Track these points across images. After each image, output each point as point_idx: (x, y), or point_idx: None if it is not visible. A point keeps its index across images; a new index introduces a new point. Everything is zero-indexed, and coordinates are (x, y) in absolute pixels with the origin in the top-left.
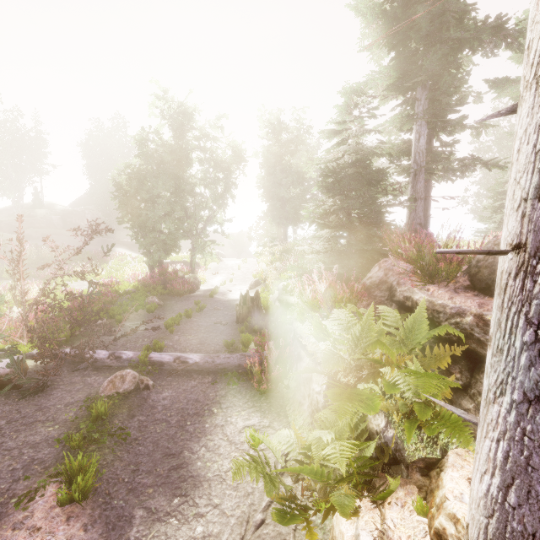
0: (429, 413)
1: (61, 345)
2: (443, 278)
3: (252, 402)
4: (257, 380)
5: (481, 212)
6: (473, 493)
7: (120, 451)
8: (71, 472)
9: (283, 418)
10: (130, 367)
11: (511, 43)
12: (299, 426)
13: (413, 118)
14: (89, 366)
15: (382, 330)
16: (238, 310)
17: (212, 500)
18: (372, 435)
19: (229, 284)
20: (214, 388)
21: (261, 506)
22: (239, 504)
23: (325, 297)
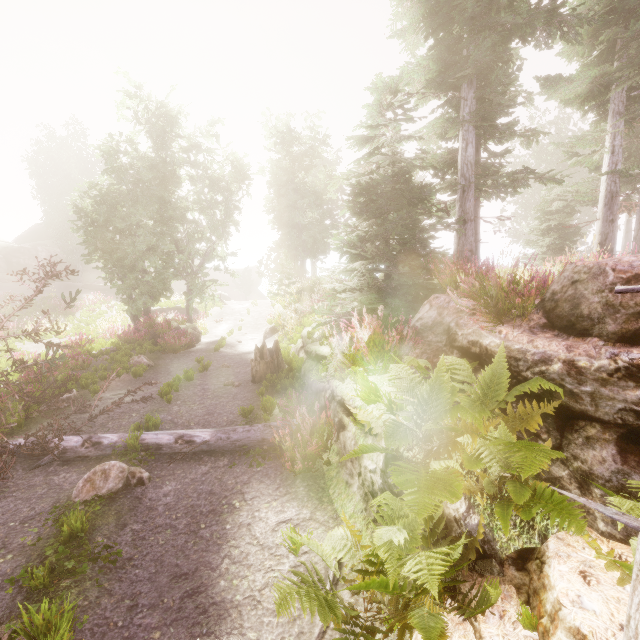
0: (526, 493)
1: (12, 433)
2: (513, 315)
3: (285, 487)
4: (289, 457)
5: (522, 235)
6: (638, 624)
7: (108, 581)
8: (34, 630)
9: (328, 506)
10: (114, 455)
11: (567, 32)
12: (350, 514)
13: (460, 121)
14: (54, 460)
15: (453, 387)
16: (254, 367)
17: (245, 636)
18: (449, 523)
19: (238, 333)
20: (233, 473)
21: (314, 635)
22: (283, 636)
23: (369, 346)
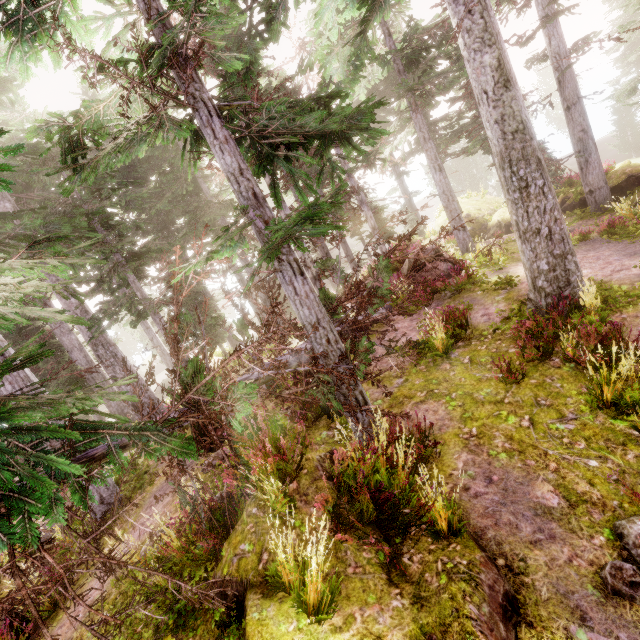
0: None
1: None
2: None
3: None
4: None
5: None
6: None
7: None
8: None
9: None
10: None
11: None
12: None
13: None
14: None
15: None
16: None
17: None
18: None
19: None
20: None
21: None
22: None
23: None
